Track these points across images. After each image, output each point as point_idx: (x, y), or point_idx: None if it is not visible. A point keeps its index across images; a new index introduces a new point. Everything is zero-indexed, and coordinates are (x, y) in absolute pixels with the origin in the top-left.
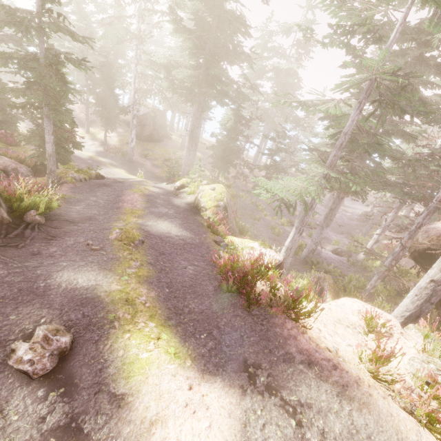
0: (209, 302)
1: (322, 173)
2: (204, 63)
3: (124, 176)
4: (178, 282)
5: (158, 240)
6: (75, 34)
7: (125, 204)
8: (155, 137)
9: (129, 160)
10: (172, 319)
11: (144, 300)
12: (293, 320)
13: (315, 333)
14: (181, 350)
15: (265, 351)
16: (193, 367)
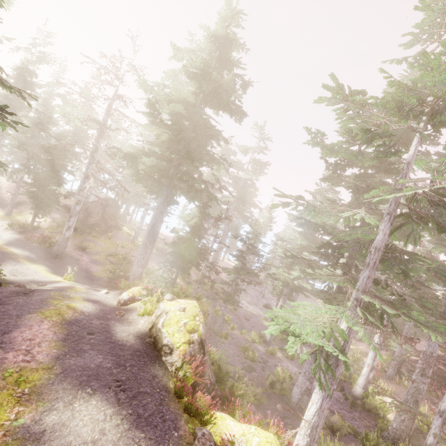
0: None
1: (354, 299)
2: (177, 159)
3: (42, 276)
4: None
5: None
6: (3, 81)
7: (10, 356)
8: (102, 227)
9: (57, 253)
10: None
11: None
12: None
13: None
14: None
15: None
16: None
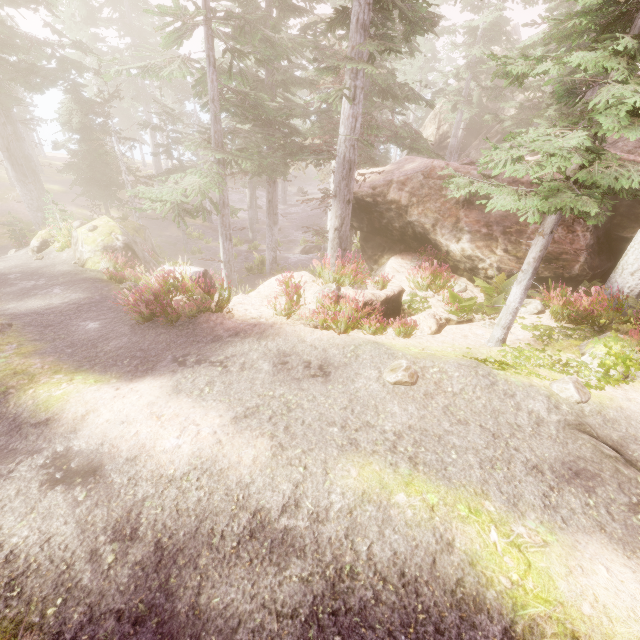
0: (127, 339)
1: (214, 158)
2: None
3: None
4: (83, 340)
5: (35, 316)
6: None
7: None
8: None
9: None
10: (85, 366)
11: (40, 366)
12: (218, 312)
13: (242, 313)
14: (103, 378)
15: (194, 344)
16: (120, 381)
